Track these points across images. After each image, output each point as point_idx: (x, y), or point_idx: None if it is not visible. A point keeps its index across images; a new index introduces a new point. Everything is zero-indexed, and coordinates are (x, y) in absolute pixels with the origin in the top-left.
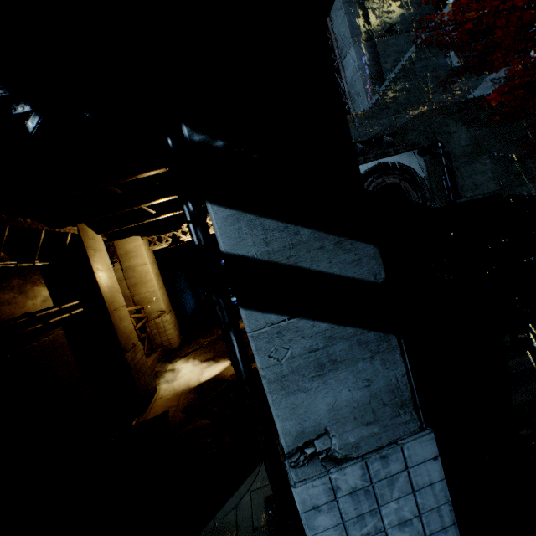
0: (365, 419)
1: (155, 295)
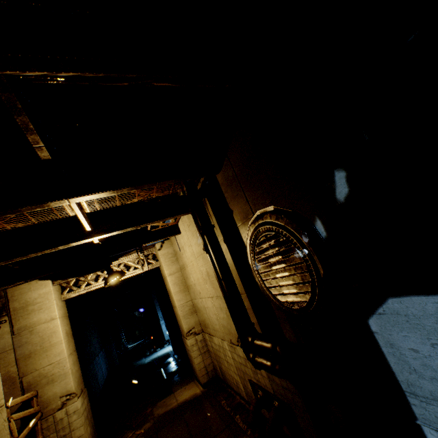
0: None
1: (61, 367)
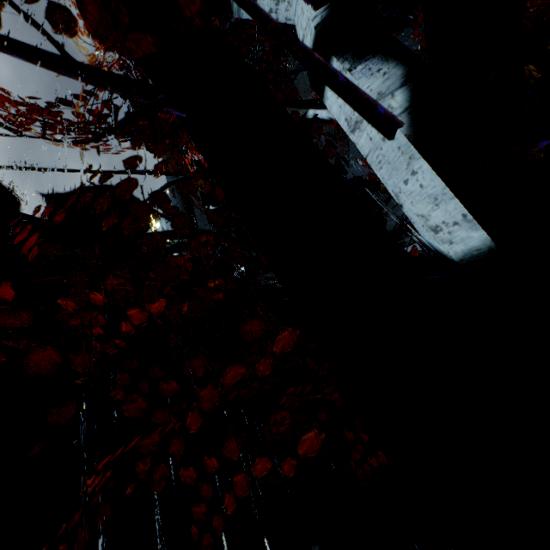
0: None
1: None
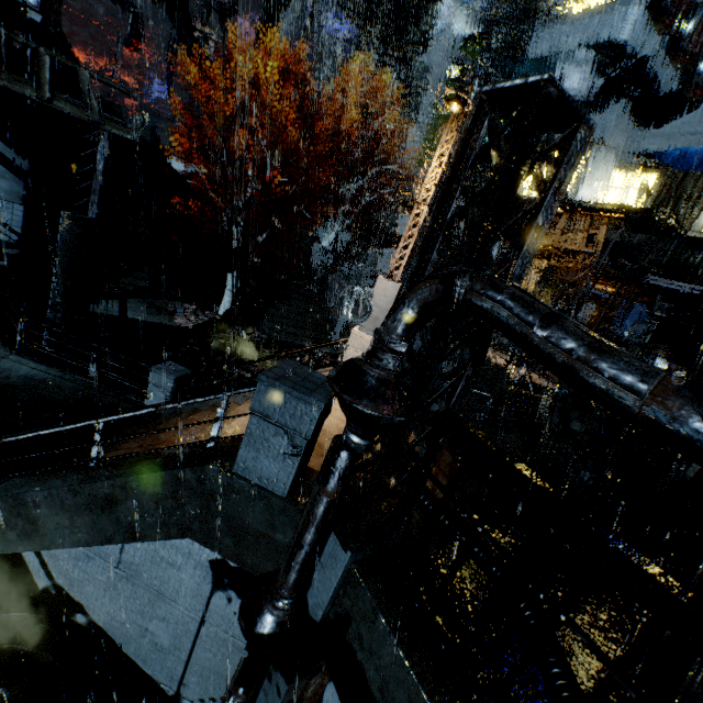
0: (8, 194)
1: None
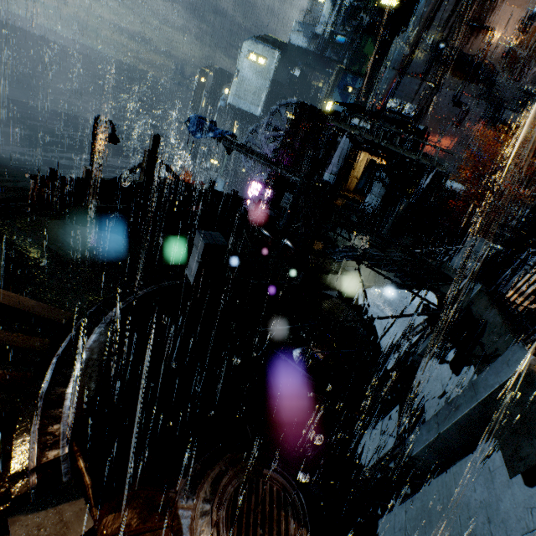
0: (378, 194)
1: (359, 172)
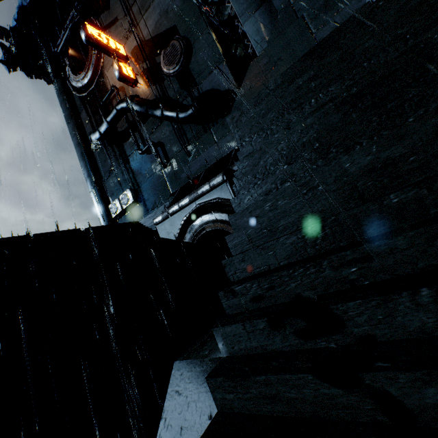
0: None
1: None
